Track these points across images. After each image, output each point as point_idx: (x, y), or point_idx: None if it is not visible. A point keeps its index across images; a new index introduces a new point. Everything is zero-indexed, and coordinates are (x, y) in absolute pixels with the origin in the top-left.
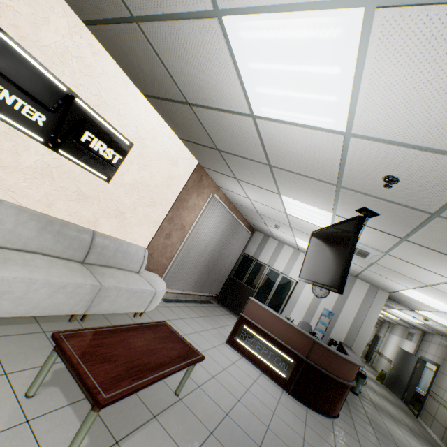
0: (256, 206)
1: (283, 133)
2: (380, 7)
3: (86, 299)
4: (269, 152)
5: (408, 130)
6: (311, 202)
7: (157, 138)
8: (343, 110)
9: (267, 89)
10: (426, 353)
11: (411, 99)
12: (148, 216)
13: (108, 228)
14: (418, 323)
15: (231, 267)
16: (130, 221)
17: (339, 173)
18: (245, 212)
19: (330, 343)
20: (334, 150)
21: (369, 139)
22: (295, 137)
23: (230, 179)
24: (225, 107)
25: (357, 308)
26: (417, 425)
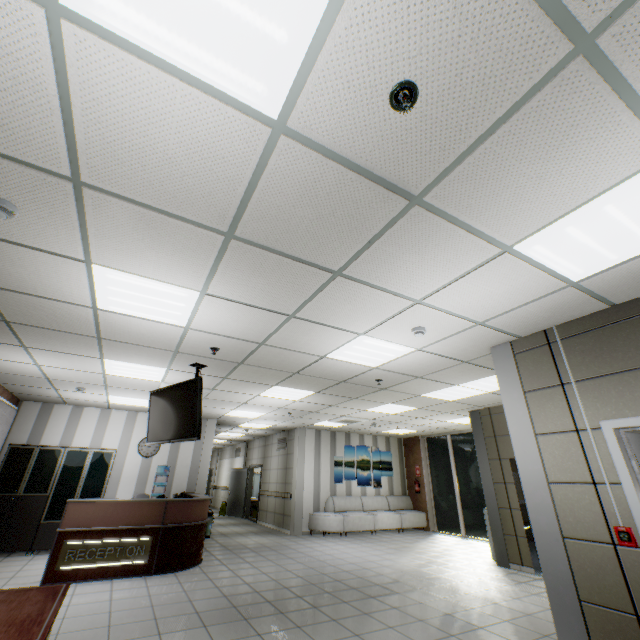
0: (49, 371)
1: (129, 321)
2: (208, 294)
3: None
4: (105, 330)
5: (223, 330)
6: (145, 363)
7: None
8: (186, 318)
9: (123, 299)
10: (253, 460)
11: (223, 321)
12: None
13: None
14: (243, 436)
15: None
16: None
17: (178, 344)
18: (13, 380)
19: None
20: (176, 334)
21: (202, 331)
22: (141, 325)
23: (9, 346)
24: (57, 297)
25: (193, 448)
26: (258, 527)
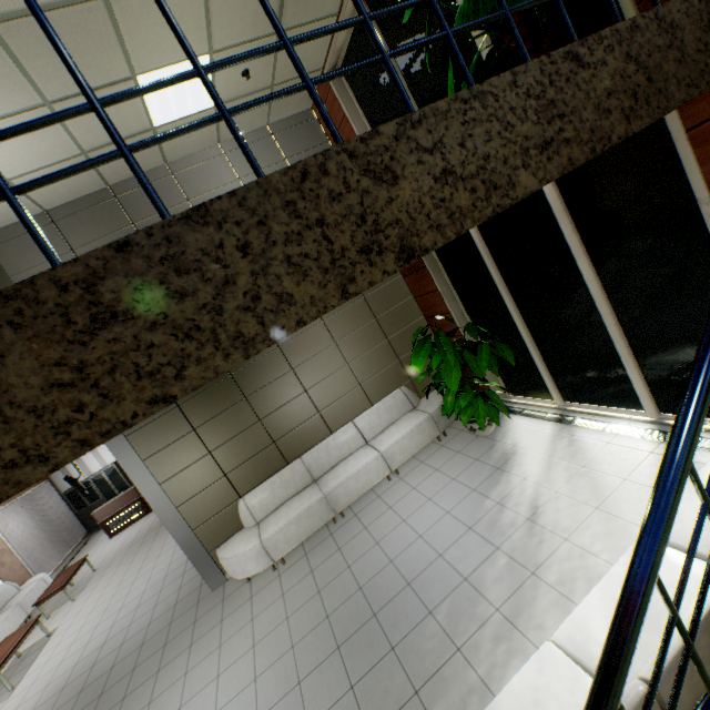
0: None
1: None
2: None
3: (22, 611)
4: None
5: None
6: None
7: None
8: None
9: None
10: None
11: None
12: None
13: None
14: None
15: (70, 511)
16: None
17: None
18: None
19: None
20: None
21: None
22: None
23: None
24: None
25: None
26: None
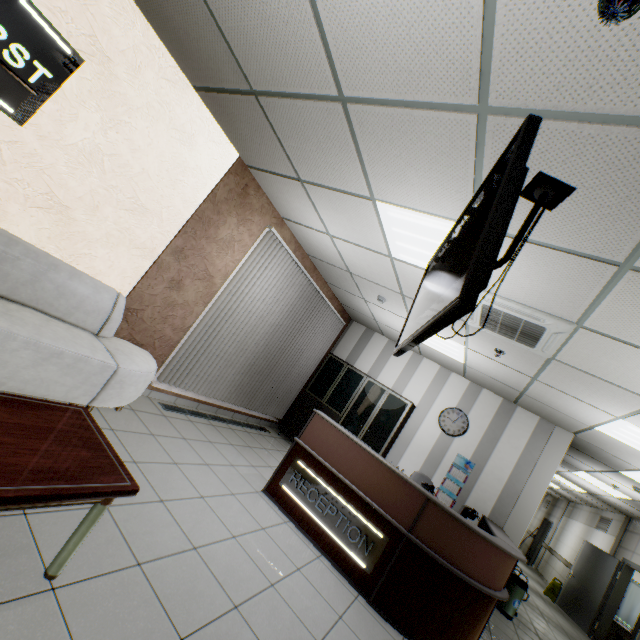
0: (343, 253)
1: None
2: None
3: None
4: (334, 43)
5: None
6: (429, 204)
7: (145, 72)
8: None
9: None
10: (633, 553)
11: None
12: (128, 231)
13: (29, 230)
14: (621, 500)
15: (307, 376)
16: (86, 229)
17: (484, 51)
18: (331, 277)
19: (464, 516)
20: None
21: None
22: None
23: (292, 185)
24: None
25: (516, 457)
26: None
